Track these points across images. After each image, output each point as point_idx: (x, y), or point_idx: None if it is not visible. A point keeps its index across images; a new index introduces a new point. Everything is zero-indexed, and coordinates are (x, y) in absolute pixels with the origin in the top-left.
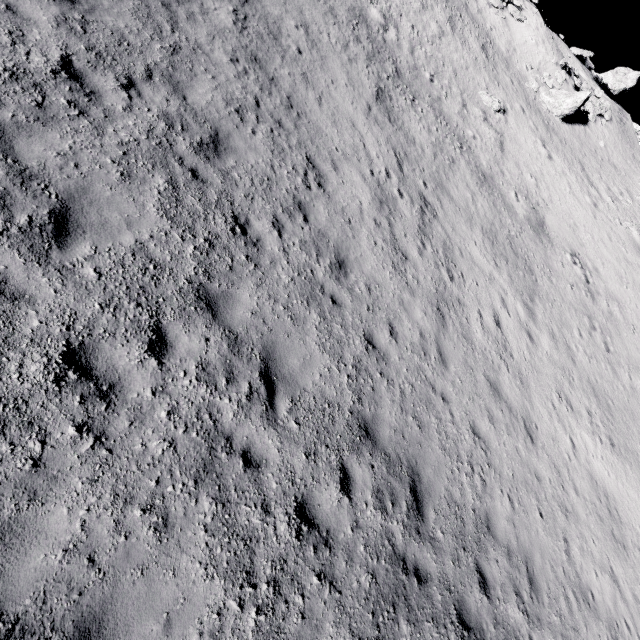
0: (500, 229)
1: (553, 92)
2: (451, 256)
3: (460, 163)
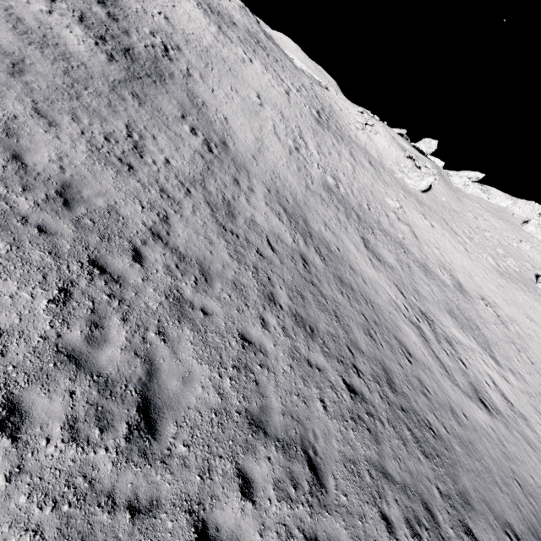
0: (451, 304)
1: (410, 175)
2: (455, 348)
3: (411, 265)
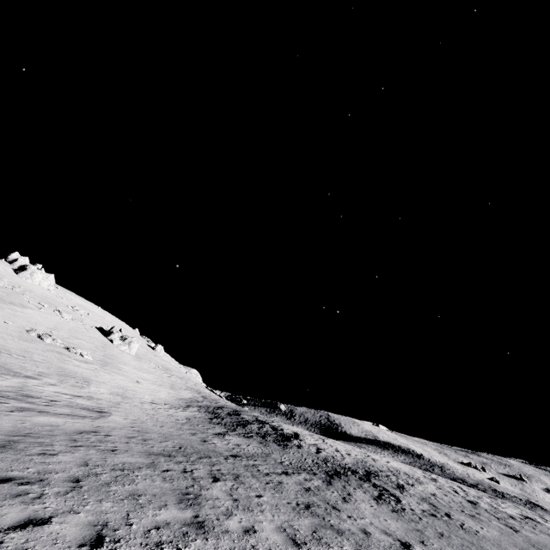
0: None
1: None
2: (34, 396)
3: None
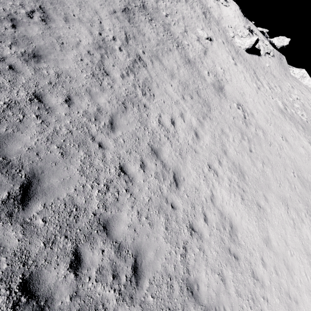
0: (192, 84)
1: (242, 38)
2: (149, 85)
3: (174, 52)
